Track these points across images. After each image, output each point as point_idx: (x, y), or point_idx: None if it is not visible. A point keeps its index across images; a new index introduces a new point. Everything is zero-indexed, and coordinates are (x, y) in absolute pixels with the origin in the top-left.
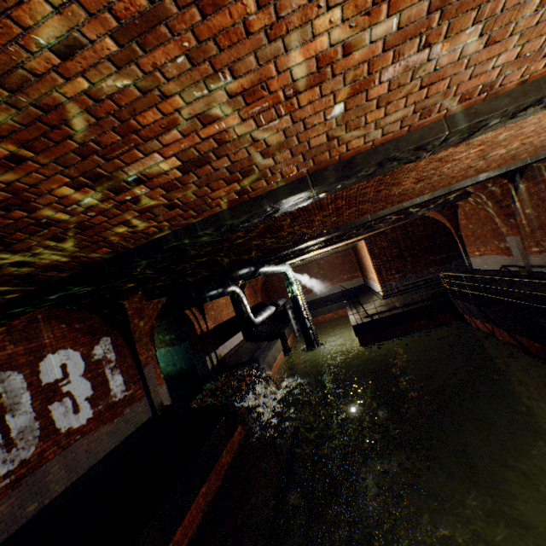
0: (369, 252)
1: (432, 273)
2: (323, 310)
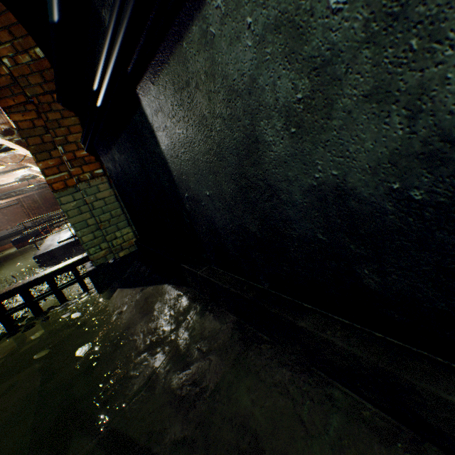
0: (22, 206)
1: (58, 214)
2: (9, 240)
